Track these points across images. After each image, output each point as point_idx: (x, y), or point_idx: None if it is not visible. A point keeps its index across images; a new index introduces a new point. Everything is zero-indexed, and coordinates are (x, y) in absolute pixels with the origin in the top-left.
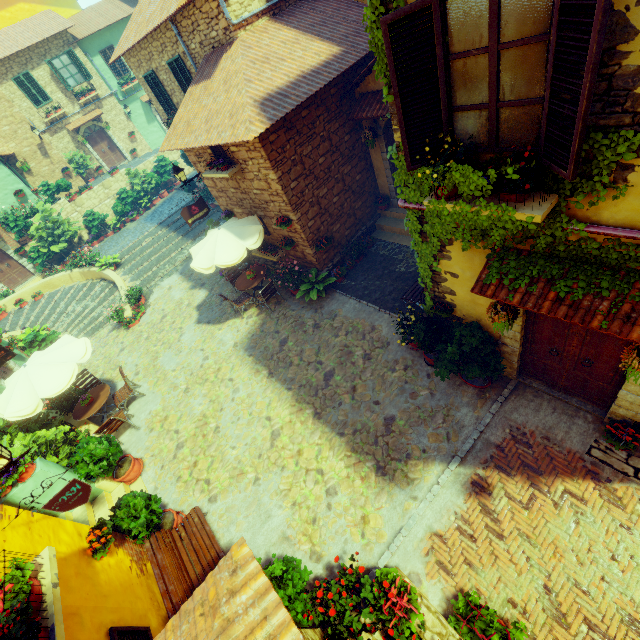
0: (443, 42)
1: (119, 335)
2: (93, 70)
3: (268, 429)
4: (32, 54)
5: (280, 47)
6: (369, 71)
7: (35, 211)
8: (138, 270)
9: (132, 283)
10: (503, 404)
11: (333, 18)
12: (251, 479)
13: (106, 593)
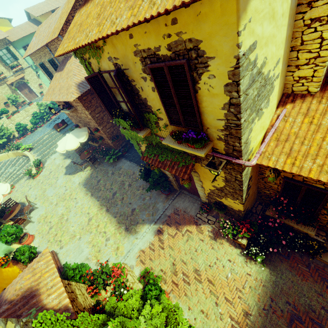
0: (106, 83)
1: (29, 182)
2: (19, 56)
3: (87, 217)
4: None
5: None
6: None
7: None
8: (41, 151)
9: (37, 157)
10: (173, 200)
11: None
12: (78, 238)
13: (5, 278)
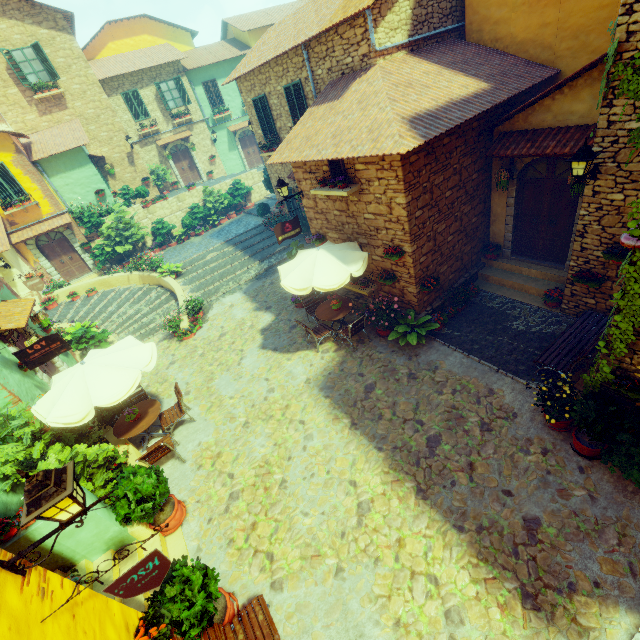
0: None
1: (170, 346)
2: (193, 97)
3: (353, 498)
4: (144, 76)
5: (422, 76)
6: (528, 106)
7: (110, 211)
8: (199, 282)
9: (191, 294)
10: None
11: (474, 60)
12: (331, 567)
13: None
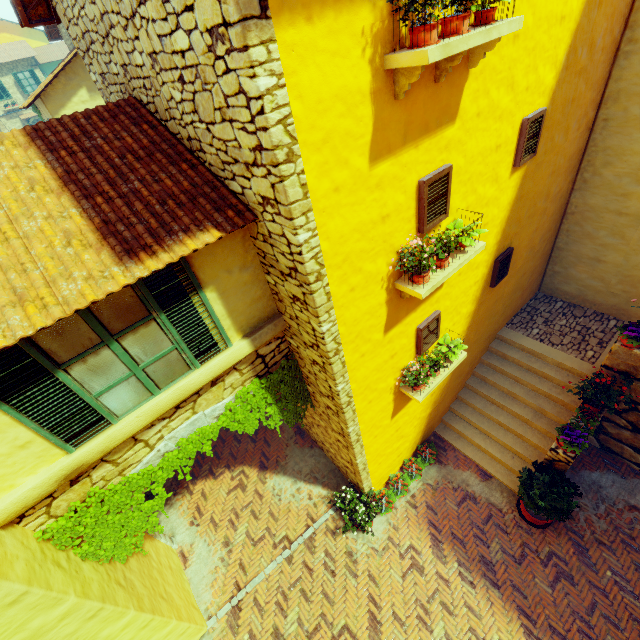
0: None
1: None
2: None
3: None
4: (3, 67)
5: None
6: None
7: None
8: None
9: None
10: None
11: None
12: None
13: None
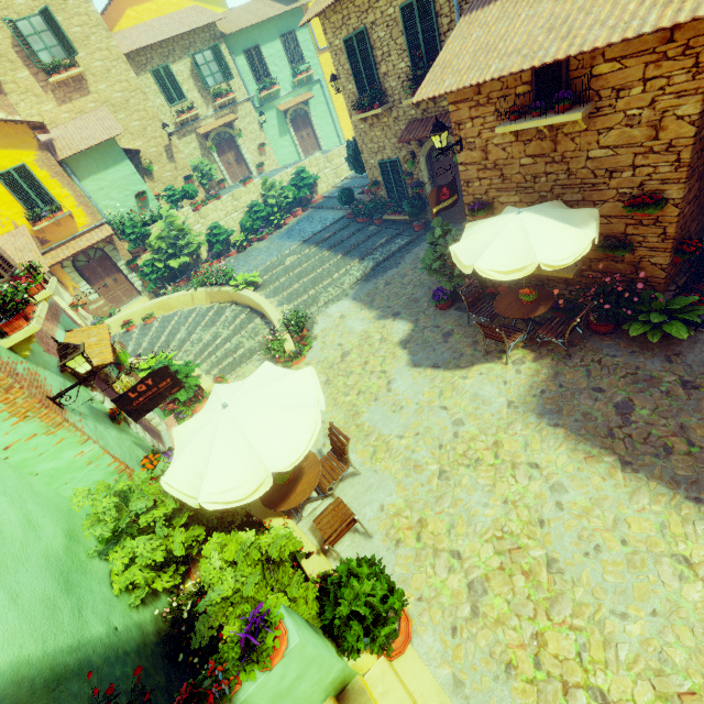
0: None
1: None
2: (234, 70)
3: (697, 585)
4: (176, 46)
5: None
6: None
7: (154, 218)
8: (286, 293)
9: (282, 308)
10: None
11: None
12: None
13: None
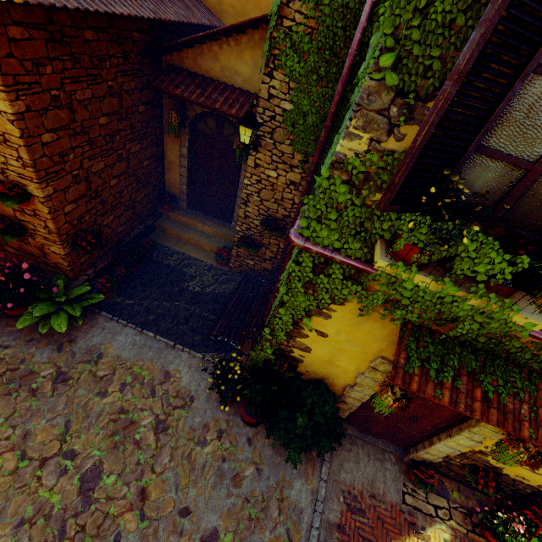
0: None
1: None
2: None
3: None
4: None
5: None
6: (197, 42)
7: None
8: None
9: None
10: (330, 462)
11: None
12: None
13: None
